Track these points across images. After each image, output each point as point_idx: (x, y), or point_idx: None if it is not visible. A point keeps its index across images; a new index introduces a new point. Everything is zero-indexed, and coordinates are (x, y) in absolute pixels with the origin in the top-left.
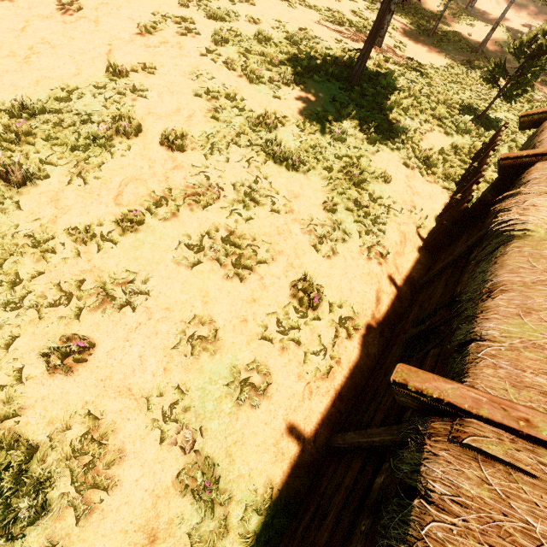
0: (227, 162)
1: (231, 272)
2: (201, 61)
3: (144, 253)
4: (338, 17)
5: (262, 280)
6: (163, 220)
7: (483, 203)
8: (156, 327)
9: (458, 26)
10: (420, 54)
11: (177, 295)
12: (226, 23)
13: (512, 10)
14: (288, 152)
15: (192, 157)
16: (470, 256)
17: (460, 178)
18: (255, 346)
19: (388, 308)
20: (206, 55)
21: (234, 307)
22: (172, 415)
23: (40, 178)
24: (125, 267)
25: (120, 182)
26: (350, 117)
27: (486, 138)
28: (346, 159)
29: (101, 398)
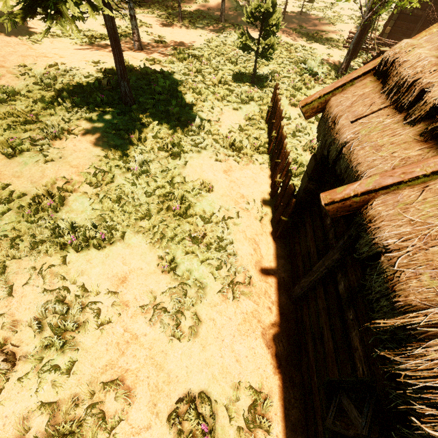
0: (10, 295)
1: None
2: None
3: None
4: (90, 35)
5: None
6: None
7: (308, 192)
8: None
9: (197, 5)
10: (180, 40)
11: None
12: None
13: None
14: (87, 231)
15: None
16: (338, 287)
17: (267, 146)
18: None
19: (282, 343)
20: None
21: None
22: None
23: None
24: None
25: None
26: (143, 141)
27: (267, 97)
28: (160, 190)
29: None
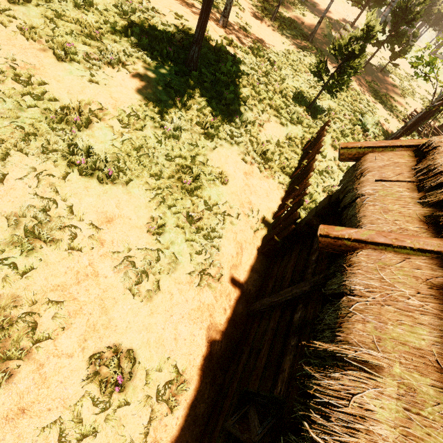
0: (2, 181)
1: None
2: None
3: None
4: None
5: (41, 369)
6: None
7: (309, 225)
8: None
9: (294, 14)
10: (263, 37)
11: None
12: None
13: (333, 6)
14: (99, 161)
15: None
16: (294, 315)
17: (293, 170)
18: None
19: (221, 344)
20: None
21: None
22: None
23: None
24: None
25: None
26: (186, 108)
27: (315, 128)
28: (180, 159)
29: None
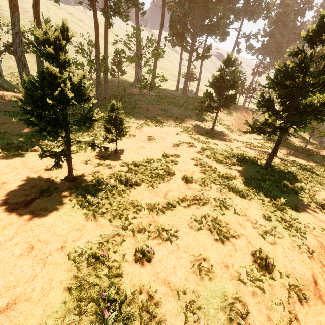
0: (210, 189)
1: (217, 237)
2: (196, 155)
3: (175, 219)
4: (251, 144)
5: (234, 246)
6: (184, 207)
7: None
8: (181, 254)
9: (317, 150)
10: (298, 159)
11: (190, 241)
12: (205, 144)
13: None
14: (239, 189)
15: (195, 185)
16: None
17: None
18: (235, 283)
19: None
20: (199, 153)
21: (220, 256)
22: (190, 308)
23: (138, 185)
24: (167, 223)
25: (166, 190)
26: (268, 179)
27: None
28: (270, 197)
29: (155, 282)
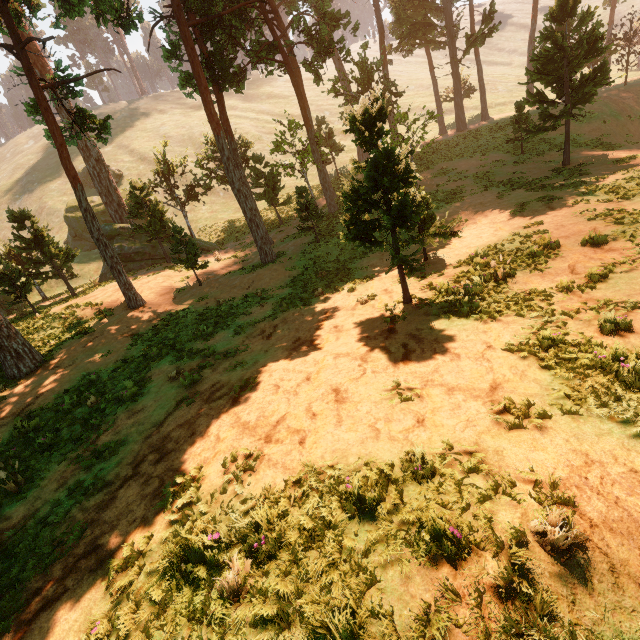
0: None
1: None
2: (574, 207)
3: (623, 288)
4: None
5: None
6: (623, 272)
7: None
8: None
9: None
10: None
11: None
12: (577, 187)
13: None
14: None
15: (617, 244)
16: None
17: None
18: None
19: None
20: (577, 203)
21: None
22: None
23: (512, 275)
24: (612, 296)
25: (567, 266)
26: None
27: None
28: None
29: None
